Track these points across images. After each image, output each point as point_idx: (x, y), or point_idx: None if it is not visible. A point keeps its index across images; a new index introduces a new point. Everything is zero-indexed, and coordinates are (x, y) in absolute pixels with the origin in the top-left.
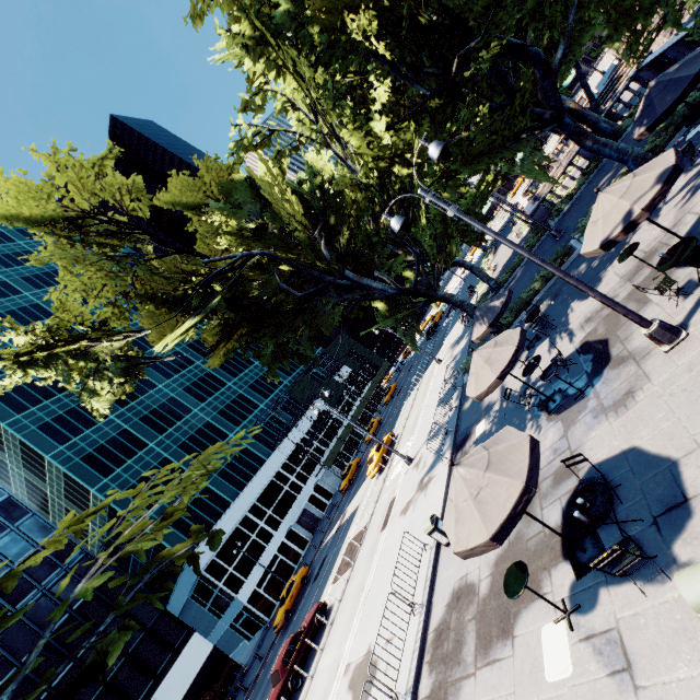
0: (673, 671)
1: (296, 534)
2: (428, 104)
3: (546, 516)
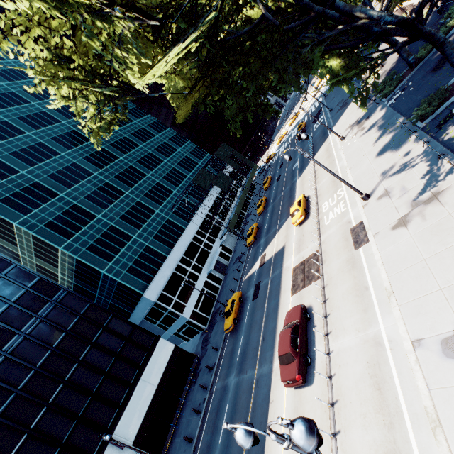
0: None
1: (214, 275)
2: None
3: None
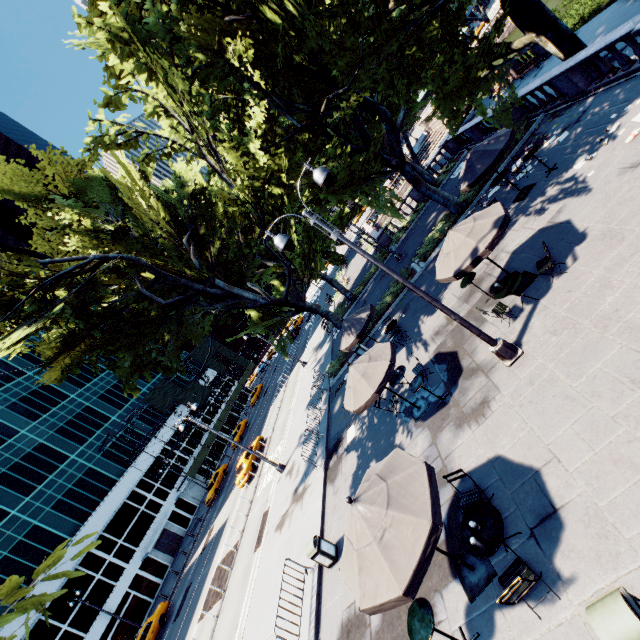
0: None
1: (154, 561)
2: (298, 135)
3: None
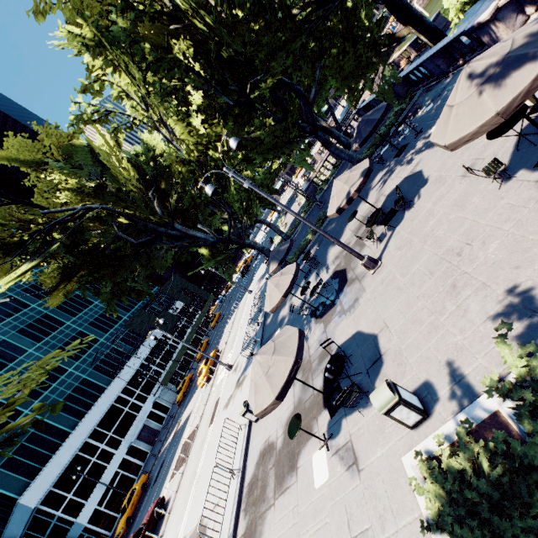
0: (375, 454)
1: (137, 448)
2: (232, 110)
3: (315, 384)
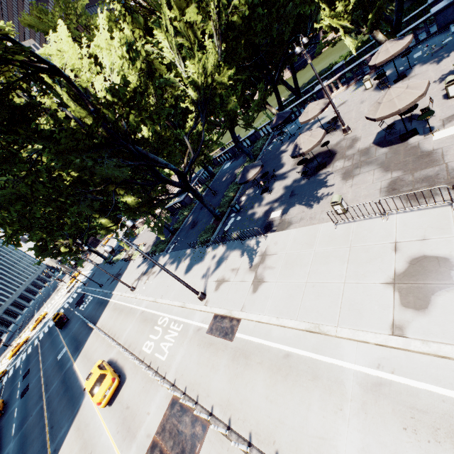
0: None
1: None
2: None
3: (380, 153)
